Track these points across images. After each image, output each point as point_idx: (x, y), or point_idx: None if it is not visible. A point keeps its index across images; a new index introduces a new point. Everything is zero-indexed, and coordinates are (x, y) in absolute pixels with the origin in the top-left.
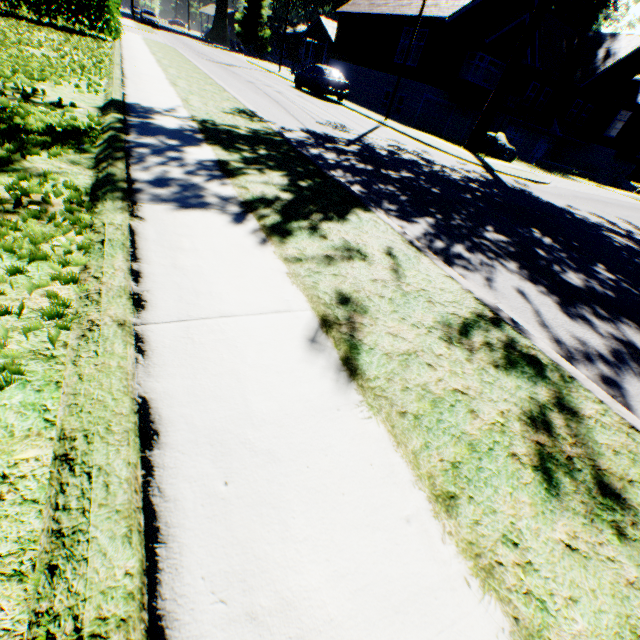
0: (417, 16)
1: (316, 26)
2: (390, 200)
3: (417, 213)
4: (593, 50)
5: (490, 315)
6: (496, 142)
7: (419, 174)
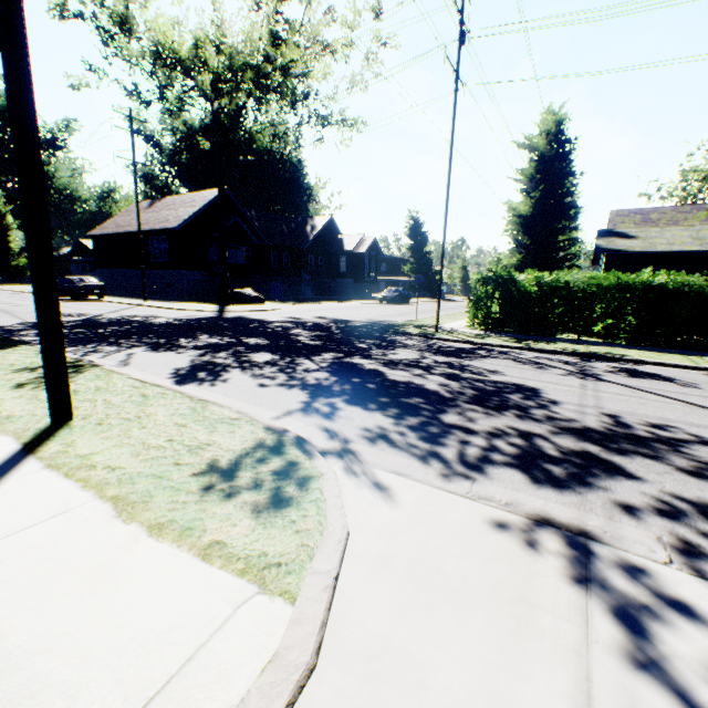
0: (155, 229)
1: (80, 247)
2: (72, 341)
3: (91, 342)
4: (304, 227)
5: (74, 361)
6: (243, 294)
7: (130, 325)
